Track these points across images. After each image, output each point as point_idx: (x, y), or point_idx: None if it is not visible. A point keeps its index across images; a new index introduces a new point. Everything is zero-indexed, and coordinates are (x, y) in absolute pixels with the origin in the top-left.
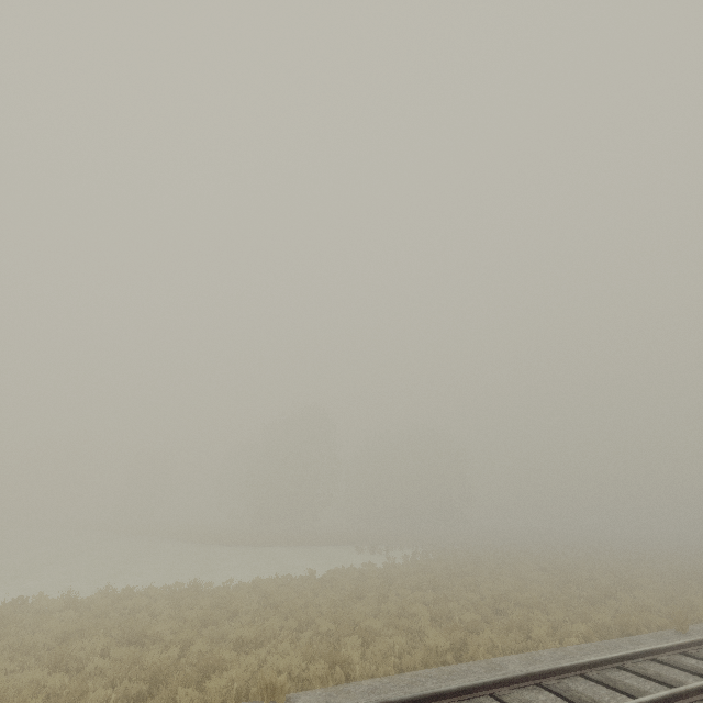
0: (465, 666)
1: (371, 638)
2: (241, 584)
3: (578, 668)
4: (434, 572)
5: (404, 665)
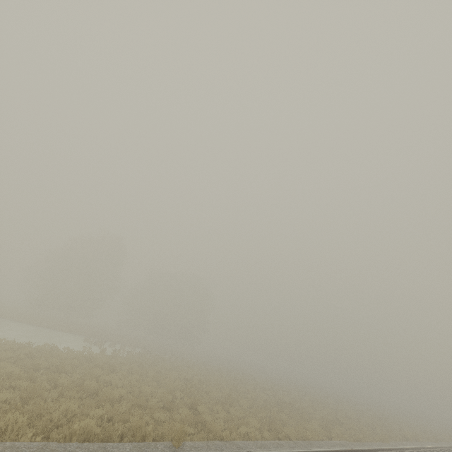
0: None
1: None
2: None
3: None
4: (94, 362)
5: None
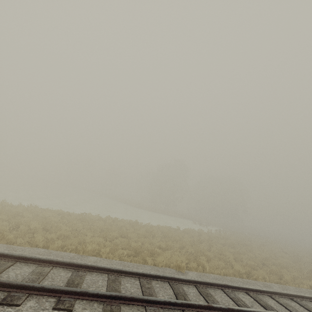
0: (253, 281)
1: (210, 259)
2: (153, 226)
3: (311, 298)
4: (230, 240)
5: (225, 273)
